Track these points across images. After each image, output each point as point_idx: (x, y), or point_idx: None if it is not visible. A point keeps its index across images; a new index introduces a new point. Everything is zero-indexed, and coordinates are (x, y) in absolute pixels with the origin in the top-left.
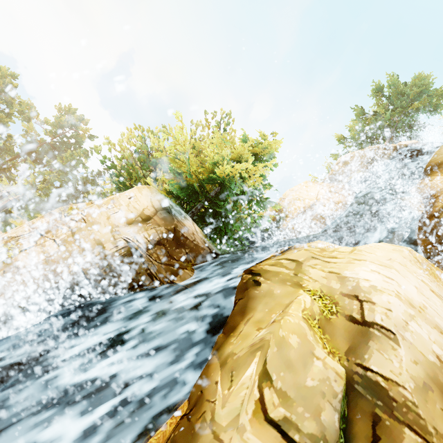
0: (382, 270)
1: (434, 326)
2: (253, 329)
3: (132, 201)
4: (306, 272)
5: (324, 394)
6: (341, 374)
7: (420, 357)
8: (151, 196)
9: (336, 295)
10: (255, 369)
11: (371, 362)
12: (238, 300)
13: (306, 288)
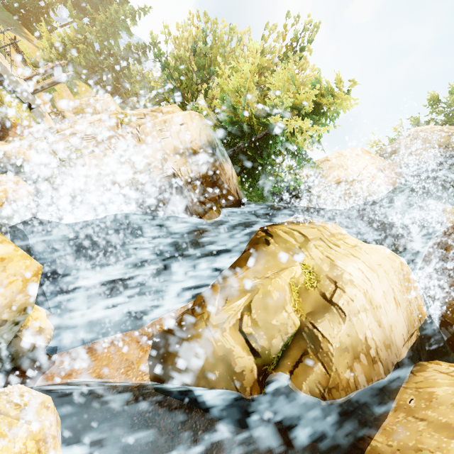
0: (366, 272)
1: (377, 320)
2: (251, 276)
3: (183, 129)
4: (309, 249)
5: (280, 331)
6: (296, 325)
7: (354, 334)
8: (201, 129)
9: (322, 275)
10: (243, 302)
11: (320, 325)
12: (248, 249)
13: (303, 262)
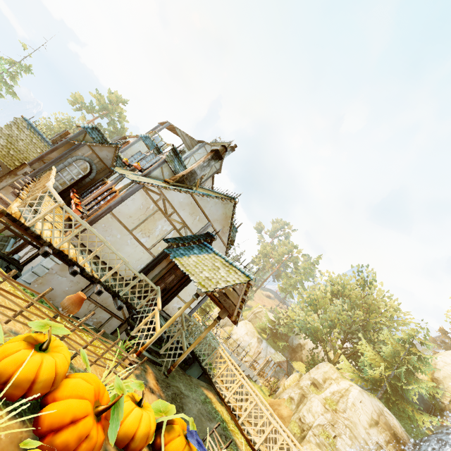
0: None
1: None
2: None
3: (363, 406)
4: None
5: None
6: None
7: None
8: (370, 401)
9: None
10: None
11: None
12: None
13: None
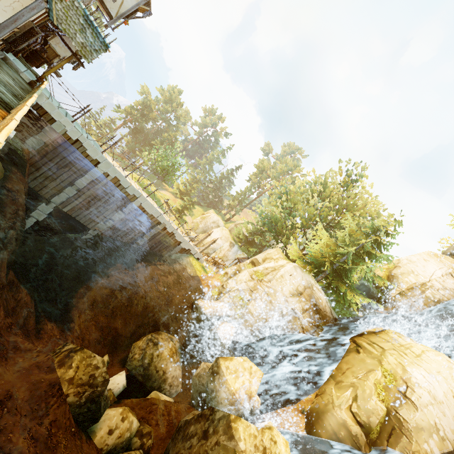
0: (427, 376)
1: (441, 411)
2: (351, 375)
3: (292, 279)
4: (386, 358)
5: (374, 412)
6: (384, 409)
7: (424, 419)
8: (302, 276)
9: (398, 377)
10: (349, 393)
11: (400, 411)
12: (345, 355)
13: (383, 367)
